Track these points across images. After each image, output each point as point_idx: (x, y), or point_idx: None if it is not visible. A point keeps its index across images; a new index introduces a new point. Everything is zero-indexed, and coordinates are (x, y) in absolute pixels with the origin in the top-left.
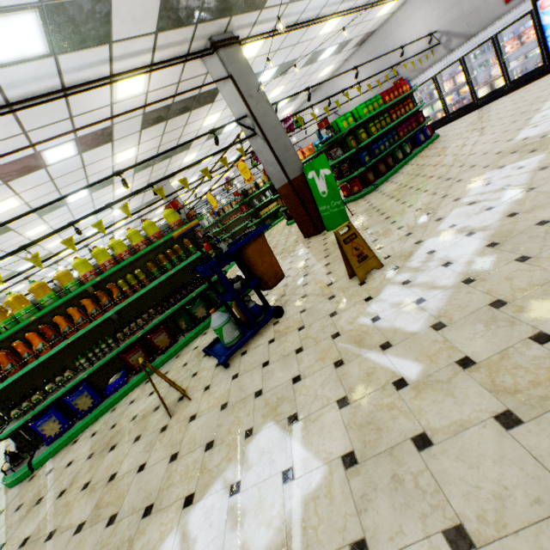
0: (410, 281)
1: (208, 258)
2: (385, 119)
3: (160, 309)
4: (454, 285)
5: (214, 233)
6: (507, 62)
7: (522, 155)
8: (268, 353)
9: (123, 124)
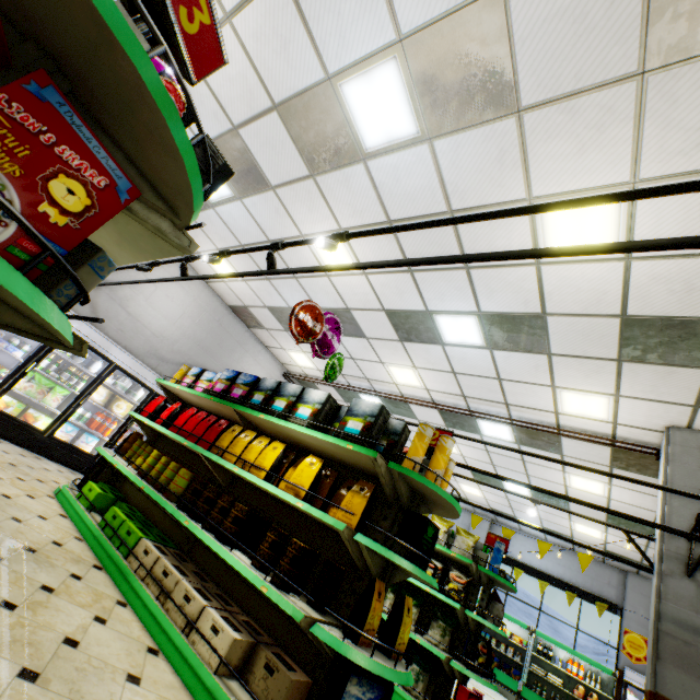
0: None
1: None
2: None
3: None
4: None
5: None
6: None
7: None
8: None
9: None
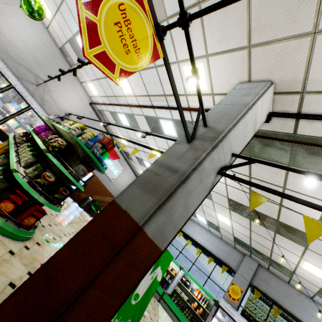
0: None
1: None
2: None
3: None
4: None
5: None
6: None
7: None
8: None
9: None
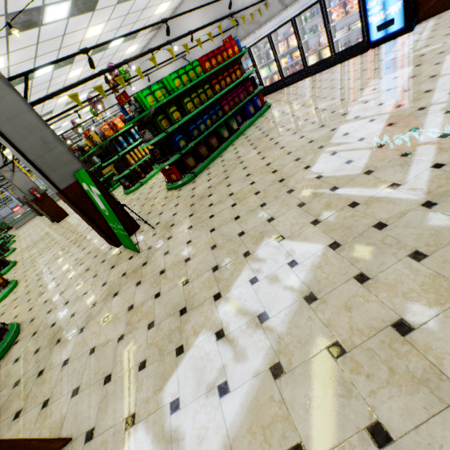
0: None
1: None
2: (206, 92)
3: None
4: None
5: None
6: (334, 30)
7: (304, 224)
8: None
9: None
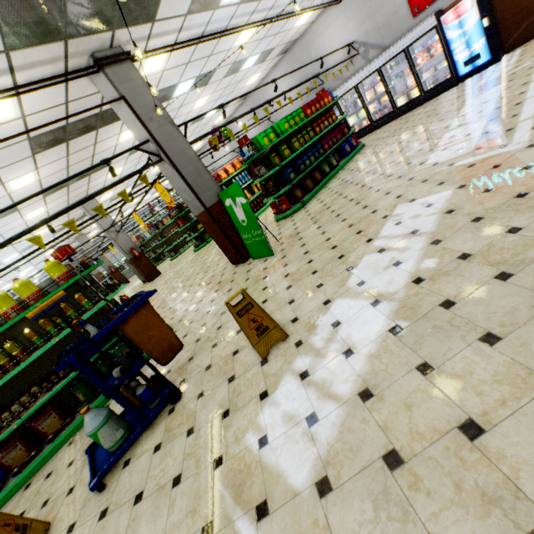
0: (308, 374)
1: (84, 334)
2: (308, 133)
3: (46, 385)
4: (350, 399)
5: (157, 244)
6: (420, 73)
7: (431, 188)
8: (147, 474)
9: (2, 151)
